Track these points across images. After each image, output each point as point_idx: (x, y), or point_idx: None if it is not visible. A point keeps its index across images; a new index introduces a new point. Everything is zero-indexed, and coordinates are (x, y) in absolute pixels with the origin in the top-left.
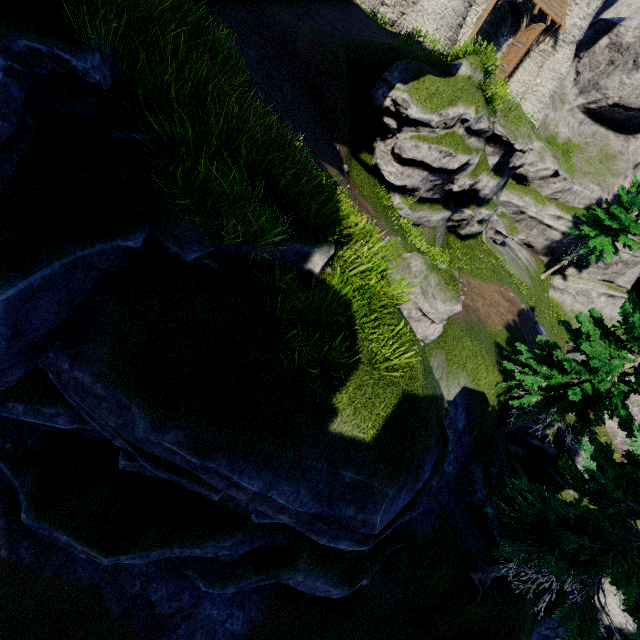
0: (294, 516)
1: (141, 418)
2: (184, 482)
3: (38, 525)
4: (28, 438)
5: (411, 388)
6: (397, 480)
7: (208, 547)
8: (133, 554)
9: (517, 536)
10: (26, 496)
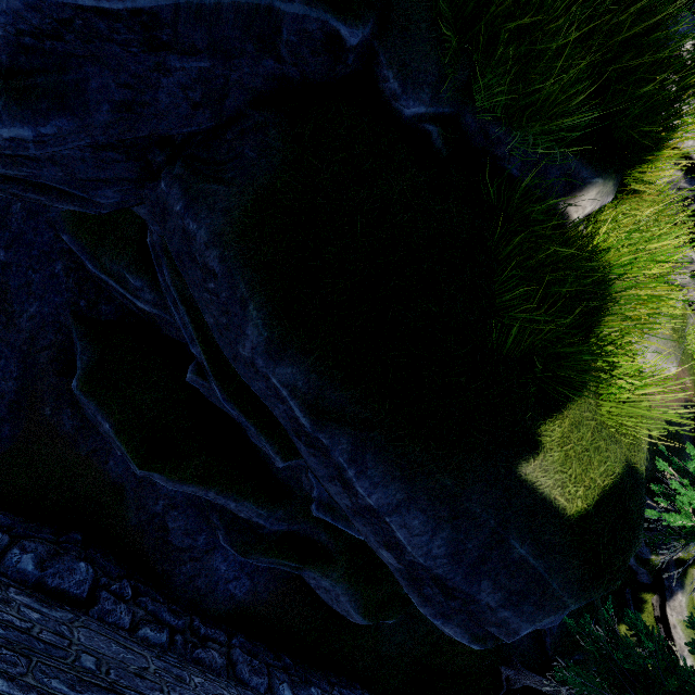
0: (405, 562)
1: (256, 327)
2: (251, 430)
3: (86, 400)
4: (104, 303)
5: (634, 458)
6: (589, 594)
7: (244, 507)
8: (168, 477)
9: (572, 655)
10: (83, 364)
